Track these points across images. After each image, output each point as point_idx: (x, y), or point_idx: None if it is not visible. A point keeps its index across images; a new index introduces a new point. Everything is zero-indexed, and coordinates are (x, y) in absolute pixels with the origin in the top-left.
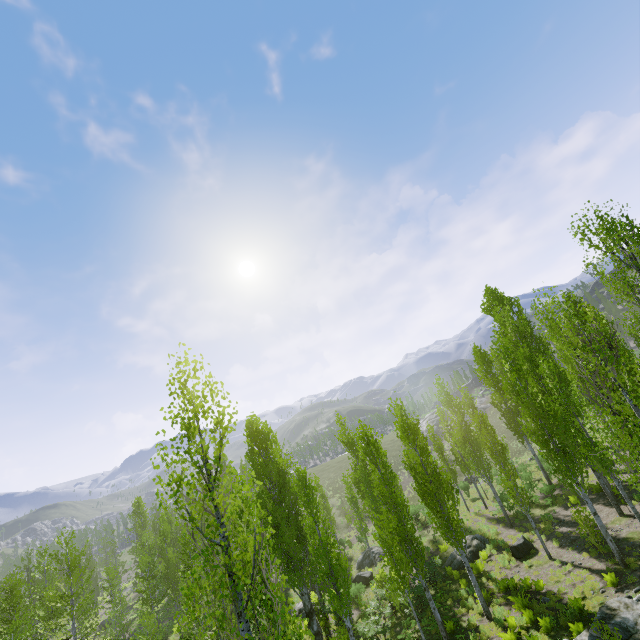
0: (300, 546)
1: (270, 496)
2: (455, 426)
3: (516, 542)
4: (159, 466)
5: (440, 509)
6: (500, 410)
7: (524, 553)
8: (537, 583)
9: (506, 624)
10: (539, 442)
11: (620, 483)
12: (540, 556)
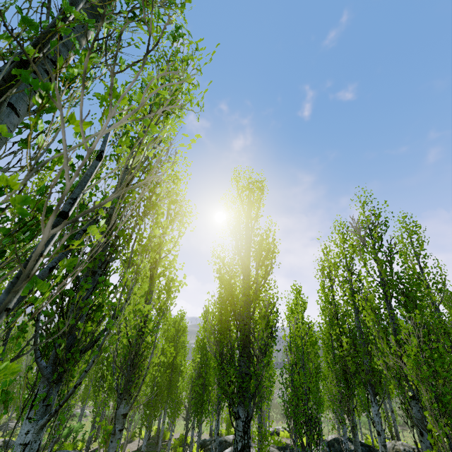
0: None
1: None
2: None
3: None
4: None
5: None
6: None
7: None
8: None
9: None
10: None
11: None
12: None
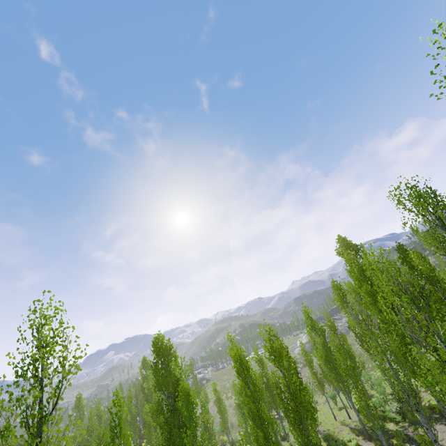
0: None
1: (167, 404)
2: (318, 346)
3: None
4: None
5: (300, 427)
6: (355, 333)
7: None
8: None
9: None
10: (380, 369)
11: None
12: None
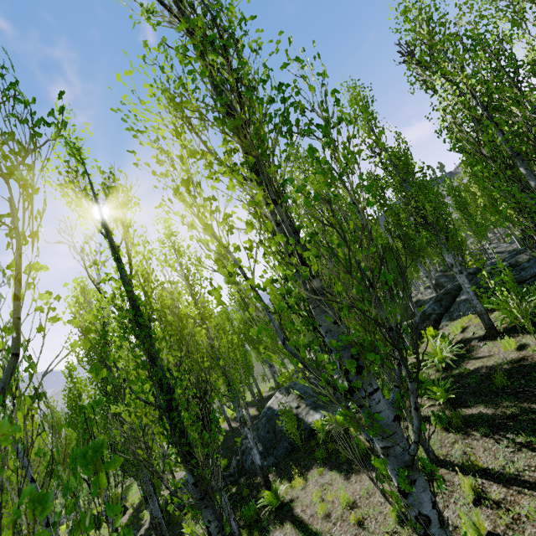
0: None
1: None
2: None
3: None
4: None
5: None
6: None
7: None
8: None
9: None
10: None
11: None
12: None
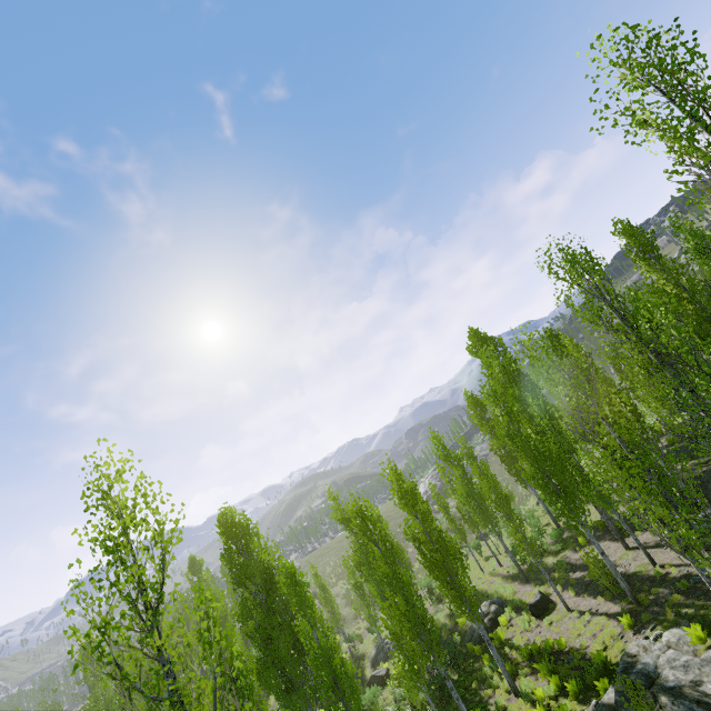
0: (298, 658)
1: (256, 603)
2: (457, 481)
3: (533, 599)
4: (73, 612)
5: (450, 580)
6: (500, 456)
7: (543, 610)
8: (559, 642)
9: (534, 697)
10: (539, 487)
11: (621, 516)
12: (559, 610)
